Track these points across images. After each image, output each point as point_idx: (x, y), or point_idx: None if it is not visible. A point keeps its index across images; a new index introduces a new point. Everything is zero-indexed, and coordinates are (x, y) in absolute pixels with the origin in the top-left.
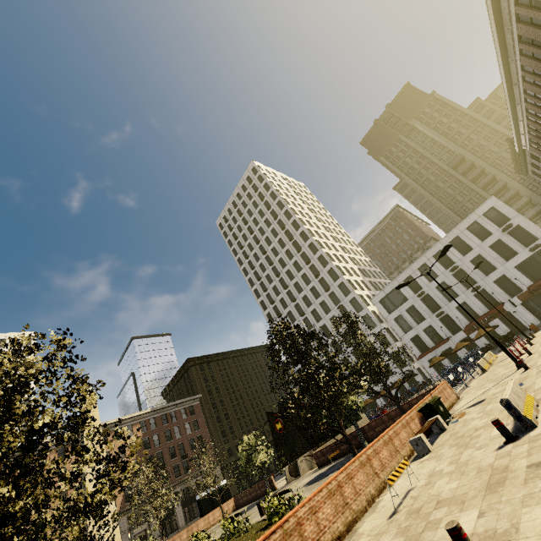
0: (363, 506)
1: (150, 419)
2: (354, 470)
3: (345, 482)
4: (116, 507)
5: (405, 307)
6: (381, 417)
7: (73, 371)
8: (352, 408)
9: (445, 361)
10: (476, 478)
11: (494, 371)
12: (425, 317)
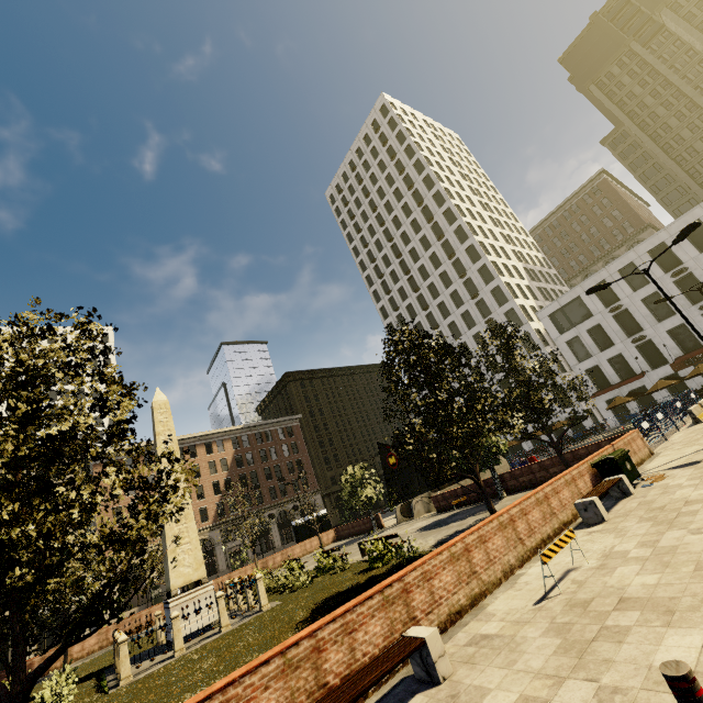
0: (497, 578)
1: (242, 436)
2: (490, 532)
3: (475, 546)
4: (208, 520)
5: (586, 326)
6: (530, 465)
7: (107, 368)
8: (491, 451)
9: (632, 403)
10: (694, 579)
11: None
12: (615, 342)
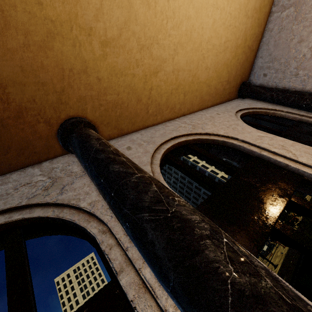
0: None
1: None
2: None
3: None
4: None
5: None
6: None
7: None
8: None
9: None
10: None
11: (280, 248)
12: None
